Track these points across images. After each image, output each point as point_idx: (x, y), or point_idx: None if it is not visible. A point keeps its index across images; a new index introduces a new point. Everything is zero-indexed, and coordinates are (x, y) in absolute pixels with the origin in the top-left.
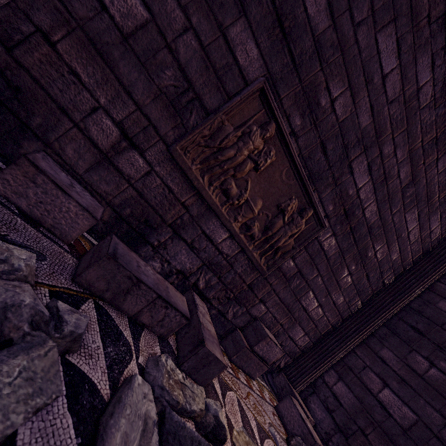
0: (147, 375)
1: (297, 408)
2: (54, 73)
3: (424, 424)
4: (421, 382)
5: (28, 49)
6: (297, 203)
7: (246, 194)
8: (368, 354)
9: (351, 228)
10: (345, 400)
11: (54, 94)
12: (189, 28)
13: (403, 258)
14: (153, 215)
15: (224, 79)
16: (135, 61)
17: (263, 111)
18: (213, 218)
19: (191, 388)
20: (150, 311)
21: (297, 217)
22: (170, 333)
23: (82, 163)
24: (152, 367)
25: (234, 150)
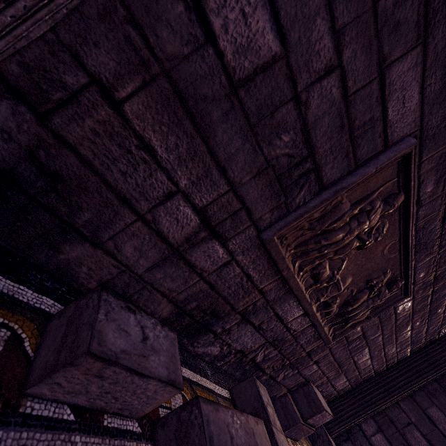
0: None
1: None
2: (114, 149)
3: None
4: None
5: (74, 114)
6: (389, 275)
7: (338, 274)
8: (414, 409)
9: (433, 290)
10: None
11: (113, 179)
12: (336, 66)
13: None
14: (222, 305)
15: (358, 141)
16: (242, 123)
17: (393, 180)
18: (290, 299)
19: None
20: None
21: (385, 290)
22: None
23: (143, 261)
24: None
25: (343, 233)
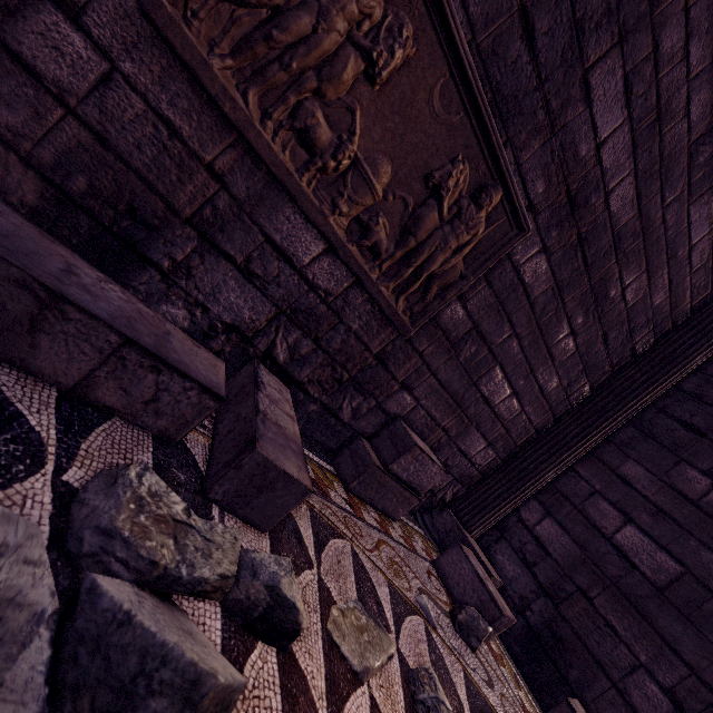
0: (76, 507)
1: (472, 563)
2: None
3: (696, 579)
4: (695, 512)
5: None
6: (469, 174)
7: (352, 143)
8: (600, 472)
9: (580, 236)
10: (556, 546)
11: None
12: None
13: (675, 301)
14: (145, 195)
15: None
16: None
17: None
18: (286, 206)
19: (207, 532)
20: (115, 378)
21: (470, 205)
22: (183, 429)
23: None
24: (98, 490)
25: (310, 16)
